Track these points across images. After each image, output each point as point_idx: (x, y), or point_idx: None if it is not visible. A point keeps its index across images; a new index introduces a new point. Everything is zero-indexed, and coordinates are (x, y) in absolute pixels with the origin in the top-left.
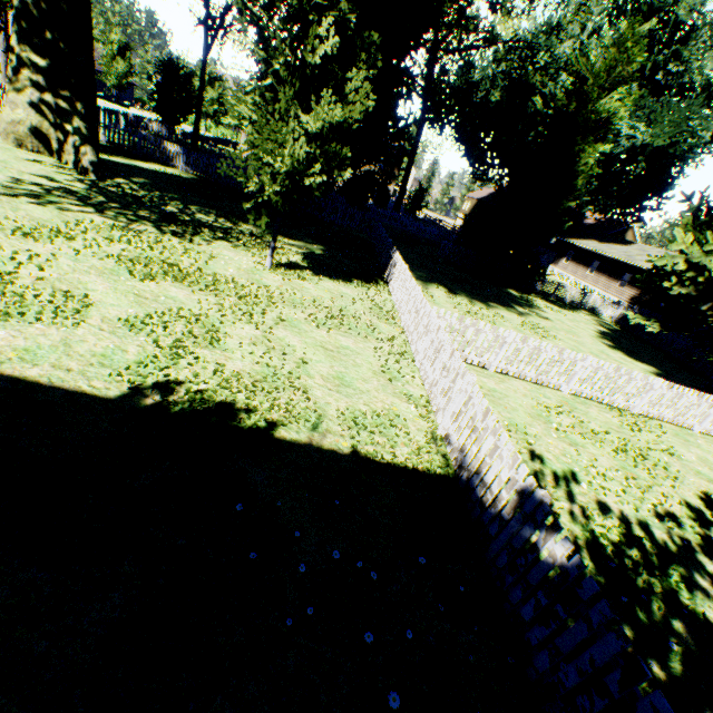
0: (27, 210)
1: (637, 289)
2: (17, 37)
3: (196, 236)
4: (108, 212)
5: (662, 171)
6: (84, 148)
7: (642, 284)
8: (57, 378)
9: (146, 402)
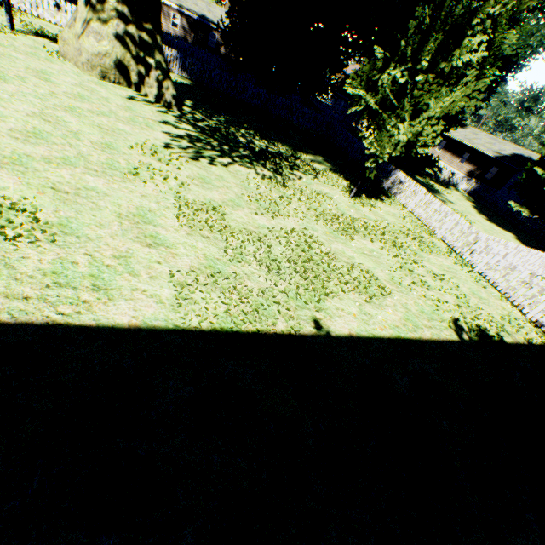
0: (220, 175)
1: (473, 165)
2: None
3: (283, 170)
4: (234, 158)
5: (501, 73)
6: (165, 82)
7: (476, 162)
8: (435, 334)
9: (466, 338)
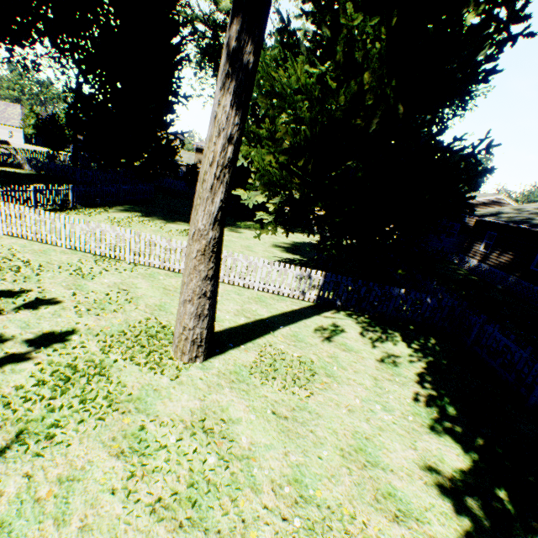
0: None
1: None
2: None
3: None
4: None
5: None
6: None
7: None
8: None
9: None
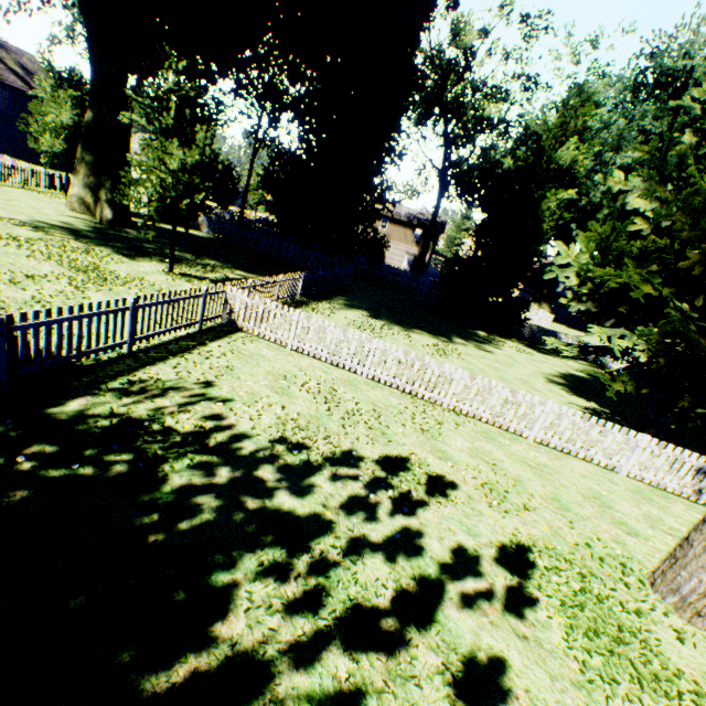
0: (18, 231)
1: None
2: (82, 147)
3: (144, 258)
4: (85, 240)
5: None
6: (106, 209)
7: None
8: None
9: None
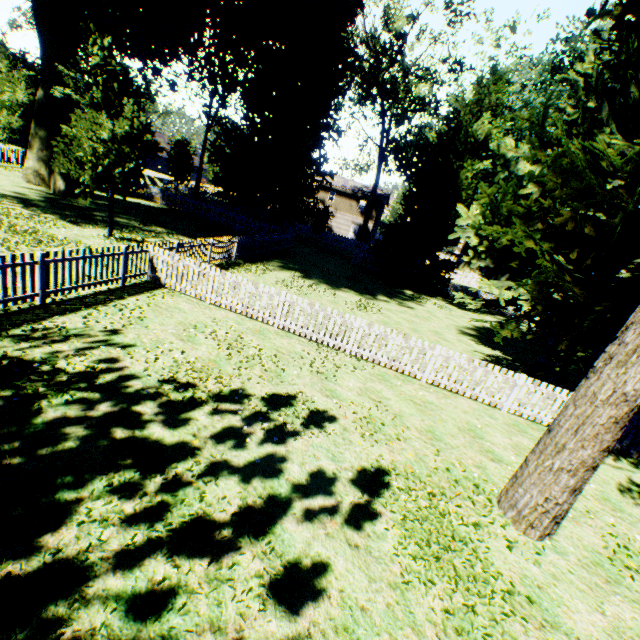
0: None
1: None
2: (35, 123)
3: (90, 225)
4: (34, 208)
5: None
6: (59, 180)
7: None
8: None
9: None
